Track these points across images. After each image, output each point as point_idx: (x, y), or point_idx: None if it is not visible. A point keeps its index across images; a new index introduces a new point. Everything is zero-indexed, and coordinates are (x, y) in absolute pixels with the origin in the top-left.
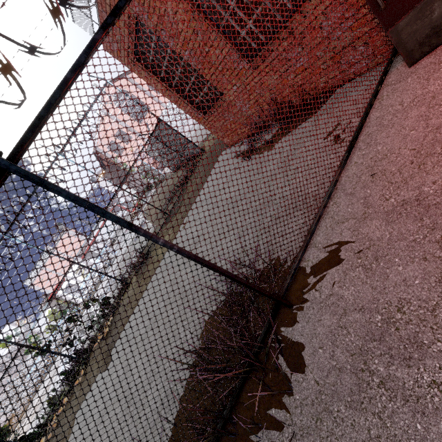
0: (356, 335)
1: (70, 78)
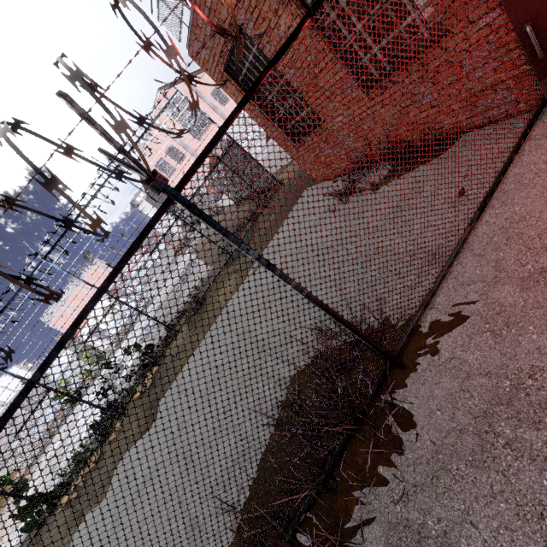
0: (480, 399)
1: (236, 114)
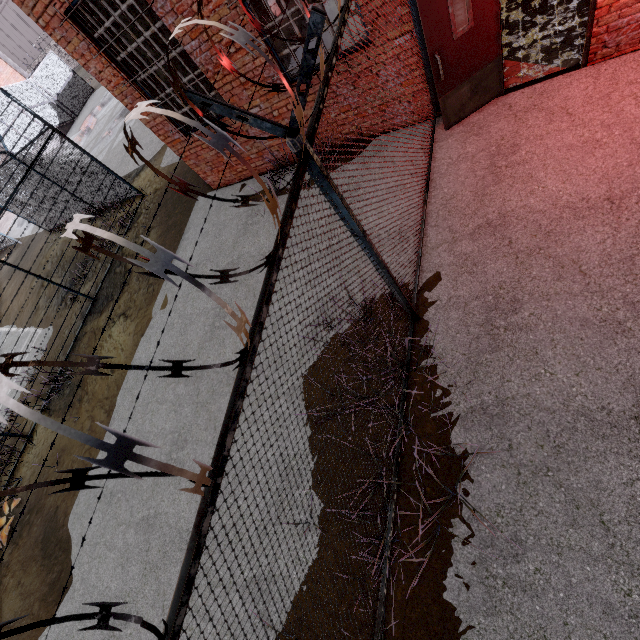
0: (479, 313)
1: (330, 77)
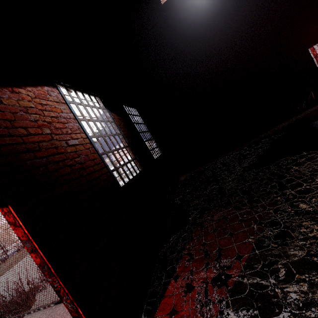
0: None
1: None
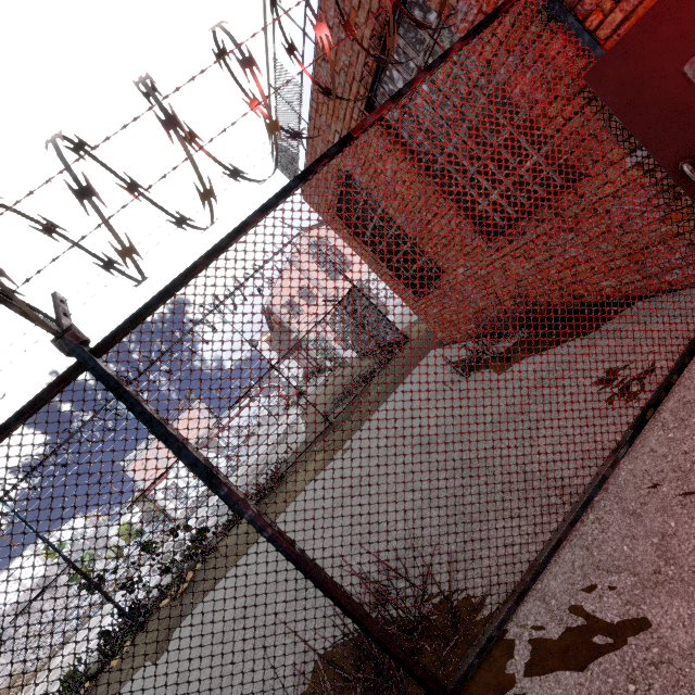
0: None
1: (202, 263)
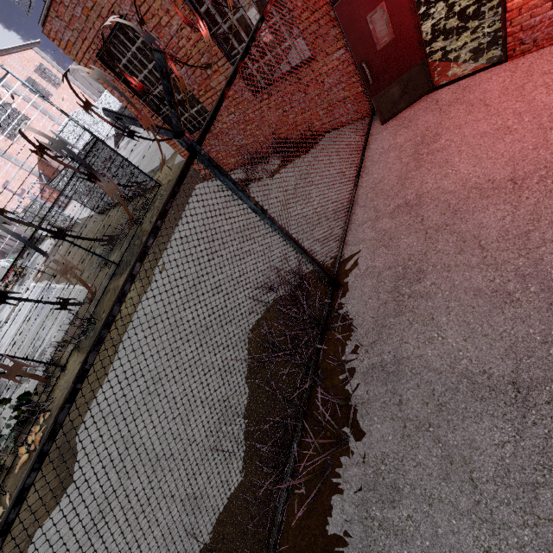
0: (389, 282)
1: (227, 91)
